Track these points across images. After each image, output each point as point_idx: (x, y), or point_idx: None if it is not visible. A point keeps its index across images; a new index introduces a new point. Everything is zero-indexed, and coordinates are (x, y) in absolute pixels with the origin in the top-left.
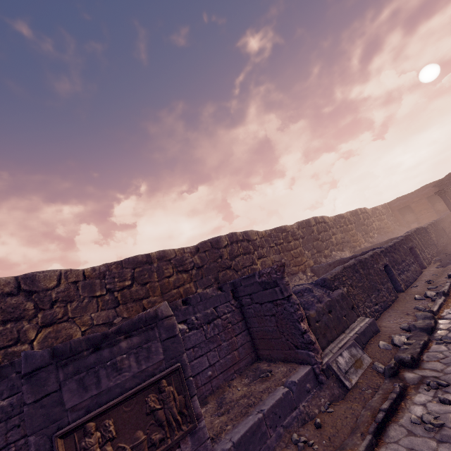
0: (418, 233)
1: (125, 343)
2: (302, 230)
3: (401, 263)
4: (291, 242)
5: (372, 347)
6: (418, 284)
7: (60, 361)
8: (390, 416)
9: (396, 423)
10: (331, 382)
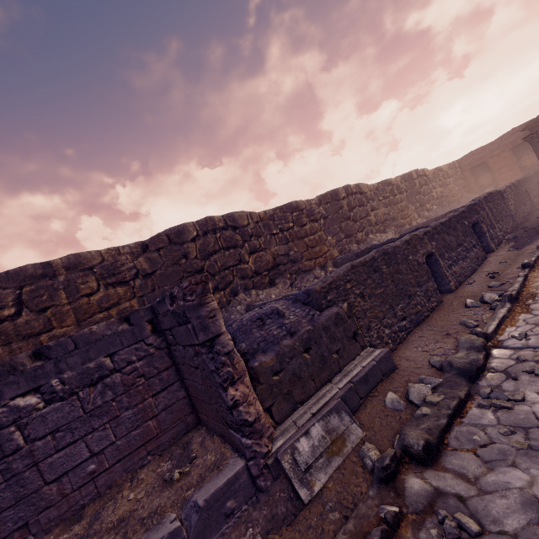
0: (490, 200)
1: None
2: (325, 206)
3: (455, 248)
4: (306, 224)
5: (373, 405)
6: (477, 278)
7: None
8: None
9: None
10: (278, 488)
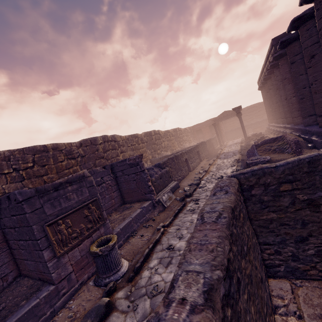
0: (202, 144)
1: (70, 188)
2: (147, 137)
3: (192, 158)
4: (140, 144)
5: (176, 193)
6: (198, 168)
7: (40, 195)
8: (179, 211)
9: (181, 212)
10: (159, 206)
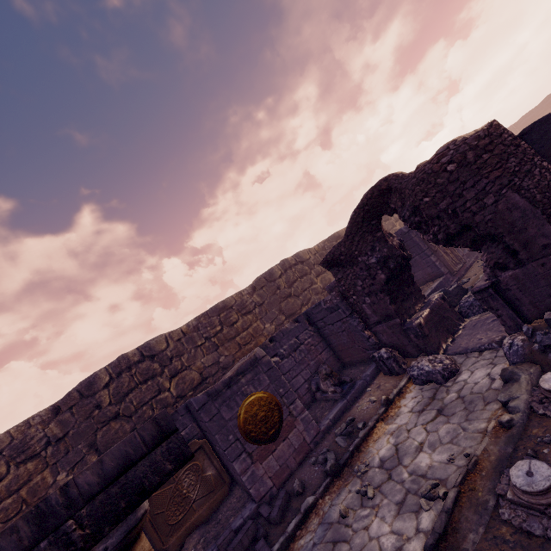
0: None
1: None
2: None
3: None
4: None
5: None
6: None
7: None
8: None
9: None
10: None
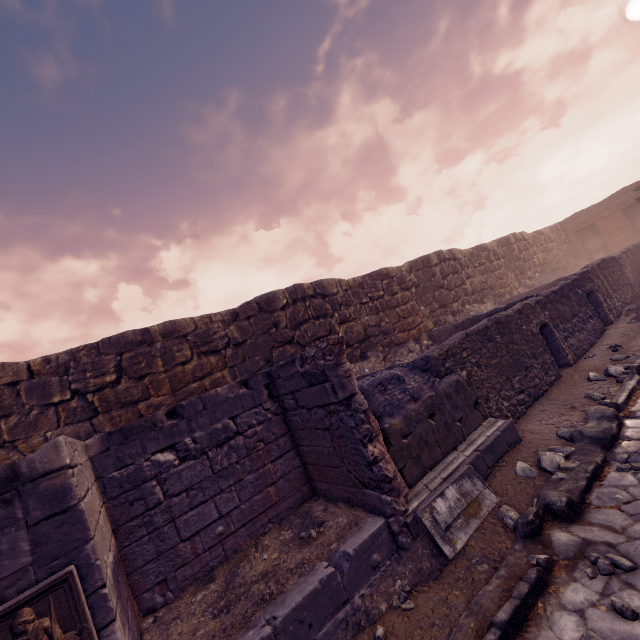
0: (604, 268)
1: None
2: (417, 273)
3: (570, 318)
4: (397, 293)
5: (503, 473)
6: (597, 352)
7: None
8: (510, 636)
9: None
10: (419, 546)
